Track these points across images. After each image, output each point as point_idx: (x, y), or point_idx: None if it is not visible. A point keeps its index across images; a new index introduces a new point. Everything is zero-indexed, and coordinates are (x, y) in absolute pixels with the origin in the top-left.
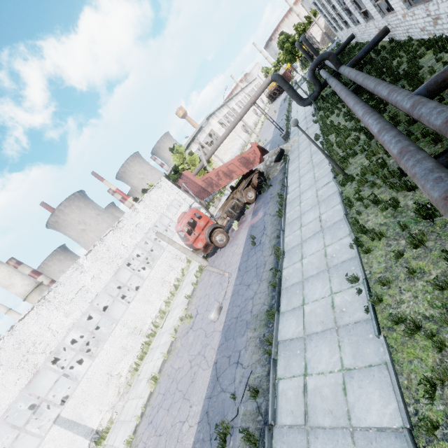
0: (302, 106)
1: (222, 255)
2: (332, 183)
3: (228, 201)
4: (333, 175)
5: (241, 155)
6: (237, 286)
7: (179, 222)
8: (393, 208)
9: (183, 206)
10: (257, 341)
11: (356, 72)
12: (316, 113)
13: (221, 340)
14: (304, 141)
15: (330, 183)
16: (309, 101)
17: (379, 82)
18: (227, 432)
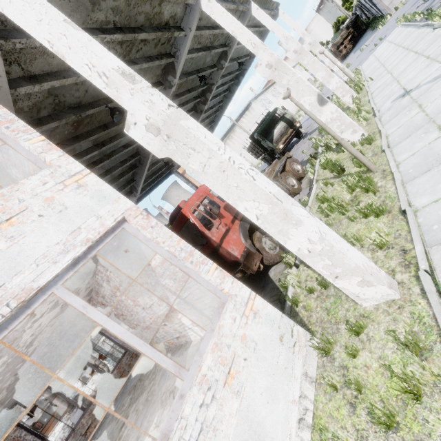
0: None
1: None
2: None
3: None
4: None
5: None
6: None
7: None
8: None
9: None
10: None
11: None
12: None
13: None
14: None
15: None
16: None
17: None
18: None
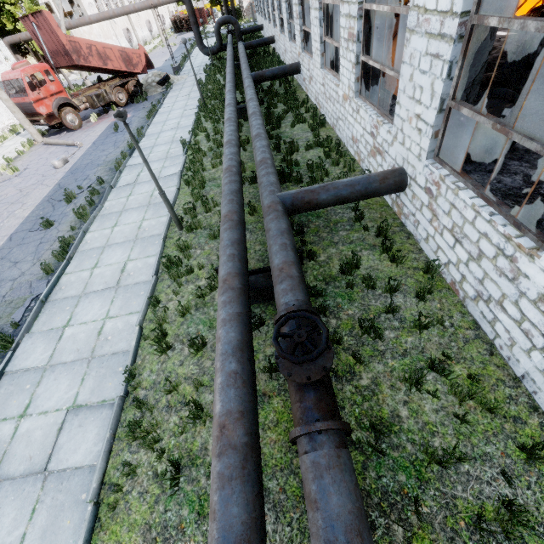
0: (201, 51)
1: (71, 136)
2: (195, 109)
3: (93, 87)
4: (198, 105)
5: (125, 48)
6: (90, 151)
7: (16, 69)
8: (216, 122)
9: (2, 65)
10: (107, 169)
11: (243, 51)
12: (209, 67)
13: (66, 175)
14: (191, 81)
15: (195, 109)
16: (208, 51)
17: (246, 62)
18: (72, 198)
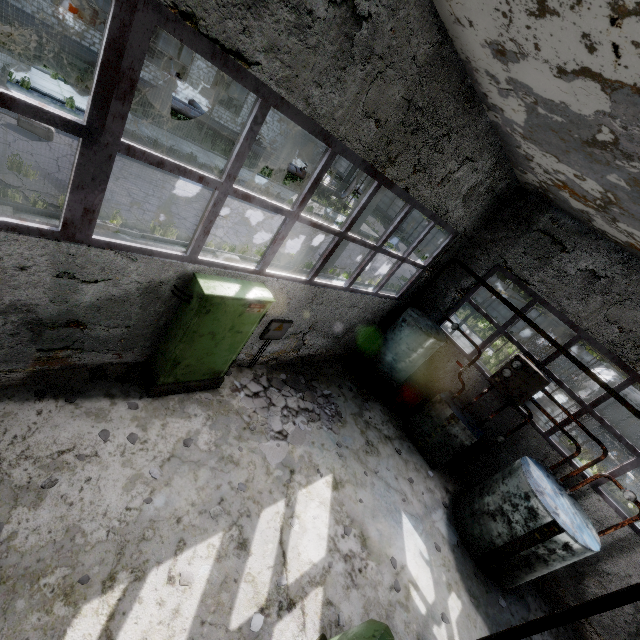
0: None
1: None
2: None
3: None
4: None
5: None
6: None
7: None
8: None
9: None
10: None
11: None
12: None
13: None
14: None
15: None
16: None
17: None
18: None
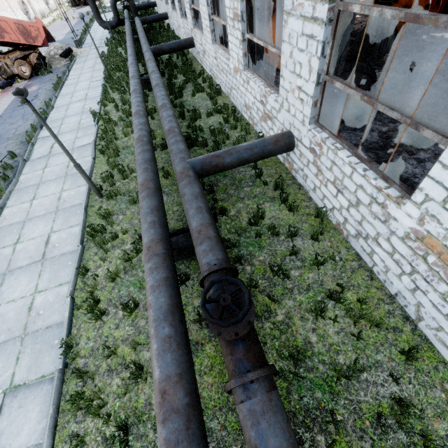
0: (100, 25)
1: None
2: (102, 81)
3: None
4: (104, 76)
5: (21, 21)
6: None
7: None
8: (123, 92)
9: None
10: (18, 142)
11: (140, 26)
12: (110, 40)
13: None
14: (94, 54)
15: (101, 81)
16: (107, 25)
17: (144, 37)
18: None
